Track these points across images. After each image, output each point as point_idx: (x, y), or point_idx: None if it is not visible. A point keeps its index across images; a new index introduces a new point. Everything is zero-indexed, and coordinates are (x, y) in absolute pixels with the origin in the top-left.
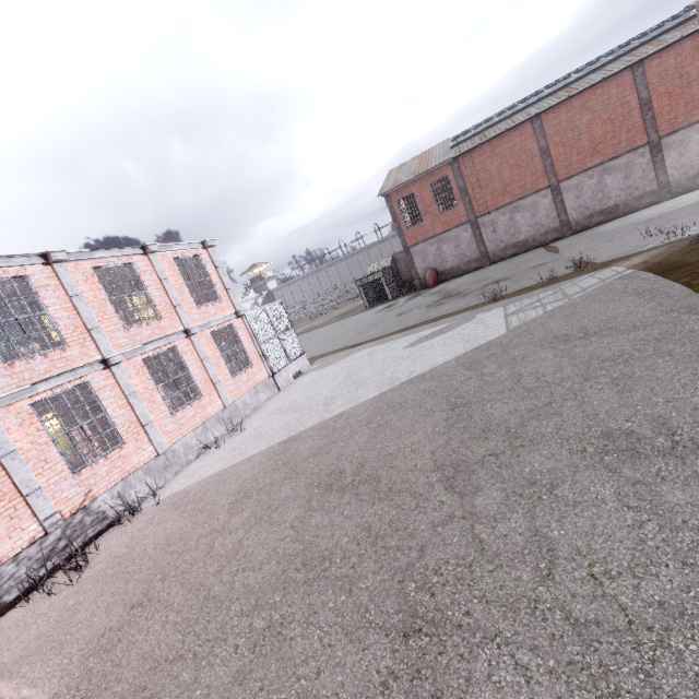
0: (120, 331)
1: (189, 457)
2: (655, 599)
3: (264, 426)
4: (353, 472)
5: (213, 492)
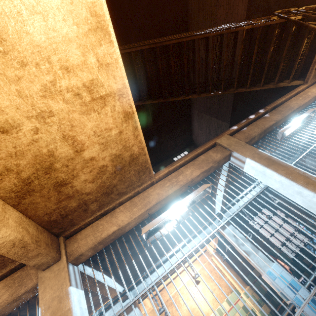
0: None
1: None
2: None
3: None
4: None
5: None
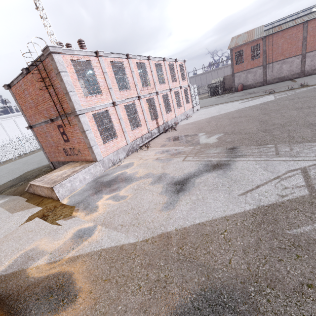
0: (171, 83)
1: (179, 120)
2: (298, 115)
3: (199, 116)
4: (238, 116)
5: (197, 122)
